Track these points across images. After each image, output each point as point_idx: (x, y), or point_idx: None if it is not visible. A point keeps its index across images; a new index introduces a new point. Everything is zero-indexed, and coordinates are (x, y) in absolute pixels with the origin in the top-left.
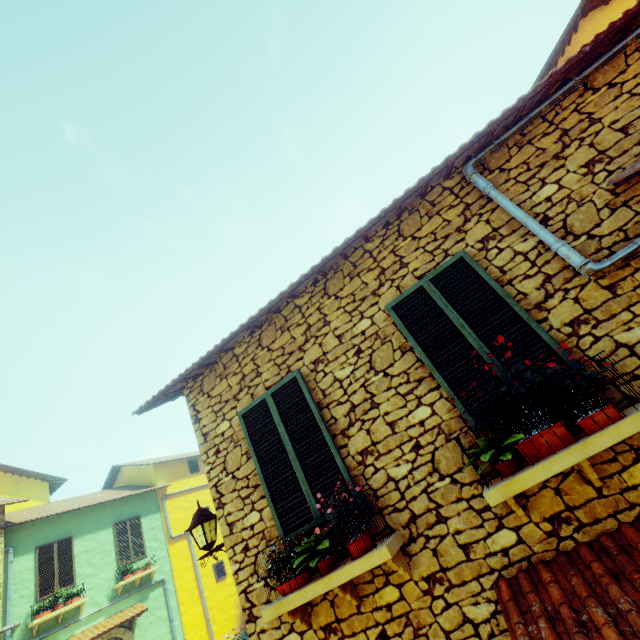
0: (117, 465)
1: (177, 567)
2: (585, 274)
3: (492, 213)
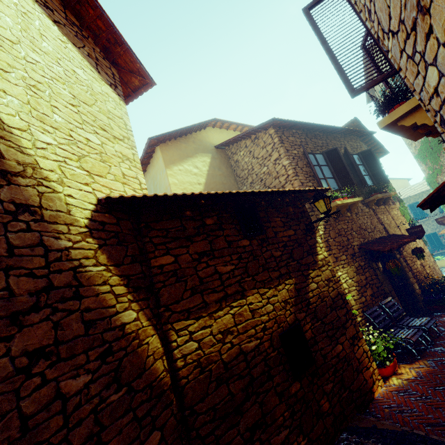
0: None
1: None
2: None
3: None
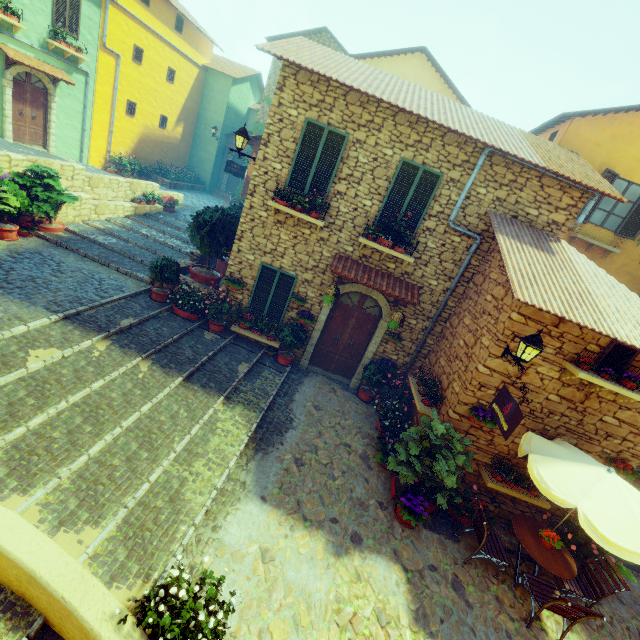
0: None
1: (101, 74)
2: (447, 223)
3: (467, 175)
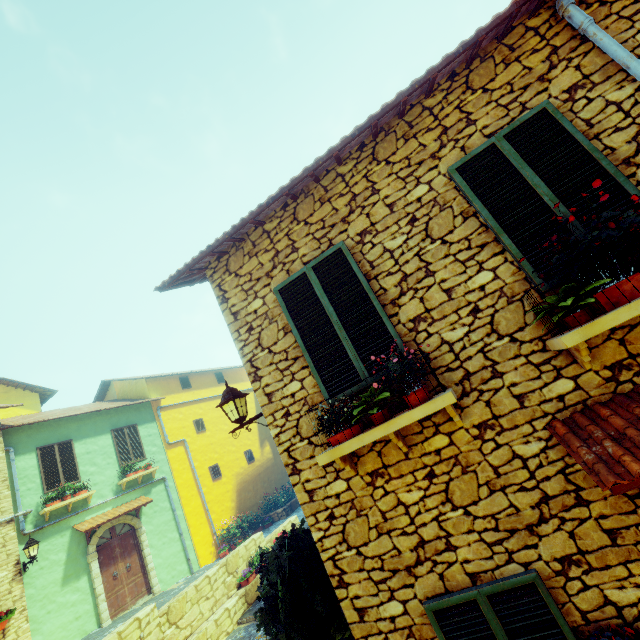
0: (107, 380)
1: (176, 468)
2: None
3: (584, 57)
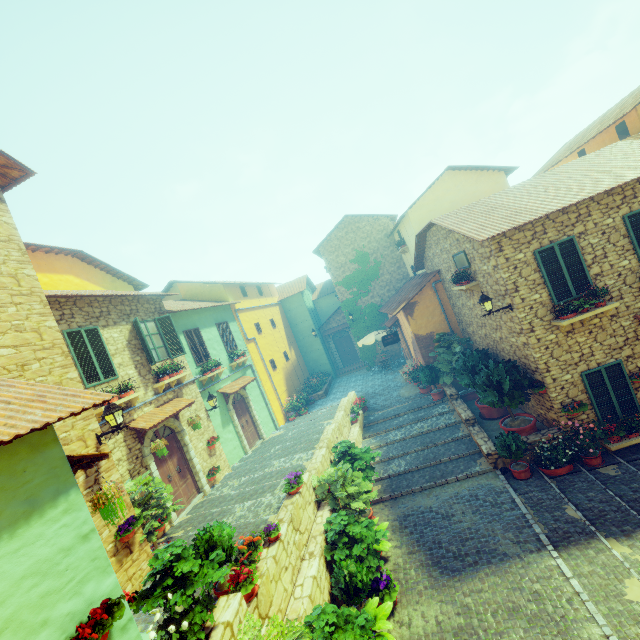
0: (177, 281)
1: (254, 359)
2: None
3: None
